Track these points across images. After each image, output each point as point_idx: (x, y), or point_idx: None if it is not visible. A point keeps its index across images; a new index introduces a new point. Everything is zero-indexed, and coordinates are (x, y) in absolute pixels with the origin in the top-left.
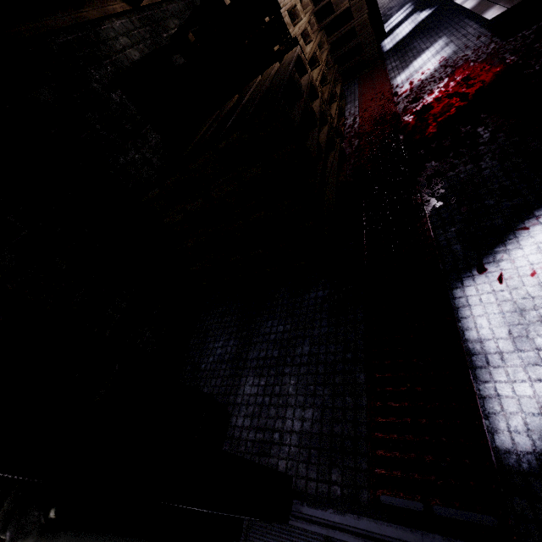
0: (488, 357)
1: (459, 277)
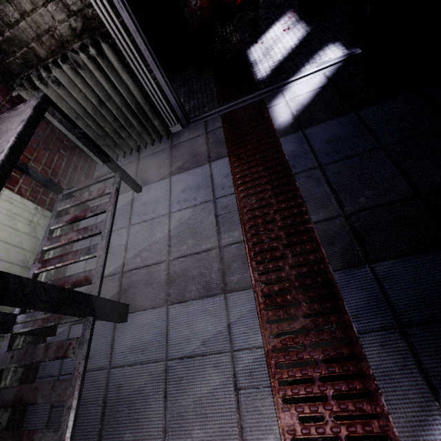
0: (256, 63)
1: (249, 47)
